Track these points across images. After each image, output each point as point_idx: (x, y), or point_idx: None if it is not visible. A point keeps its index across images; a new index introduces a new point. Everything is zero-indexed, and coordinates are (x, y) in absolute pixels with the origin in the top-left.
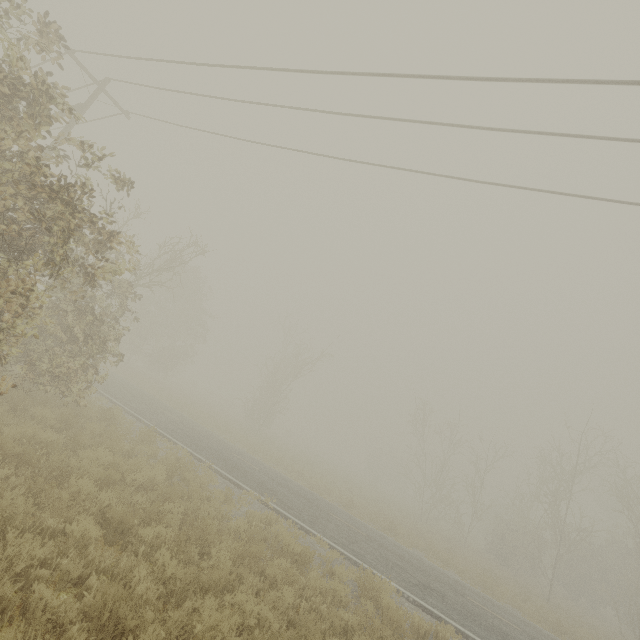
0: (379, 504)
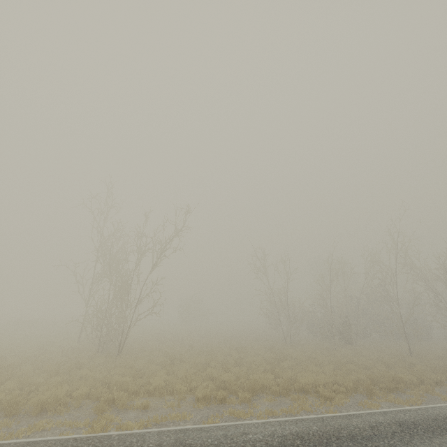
0: (292, 354)
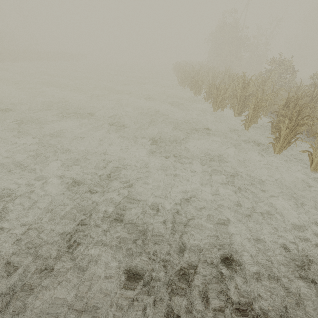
0: None
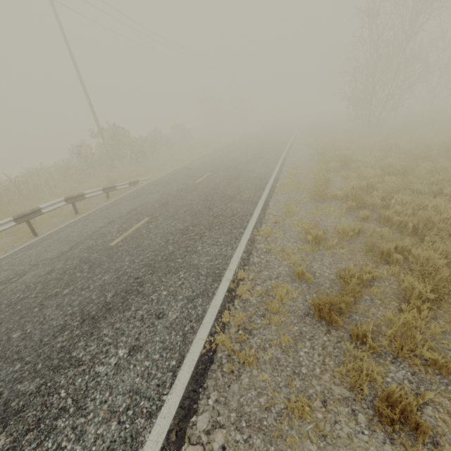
0: None
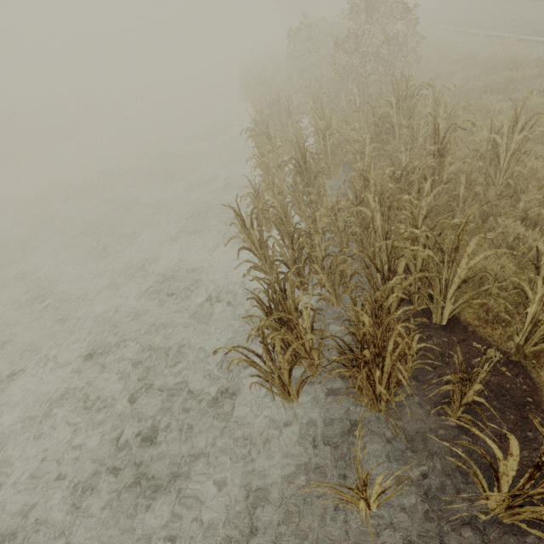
0: None
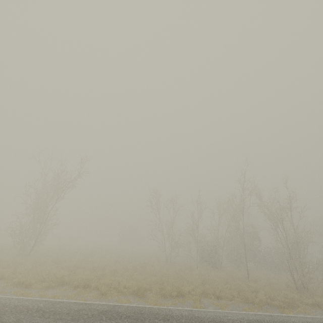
0: (148, 268)
